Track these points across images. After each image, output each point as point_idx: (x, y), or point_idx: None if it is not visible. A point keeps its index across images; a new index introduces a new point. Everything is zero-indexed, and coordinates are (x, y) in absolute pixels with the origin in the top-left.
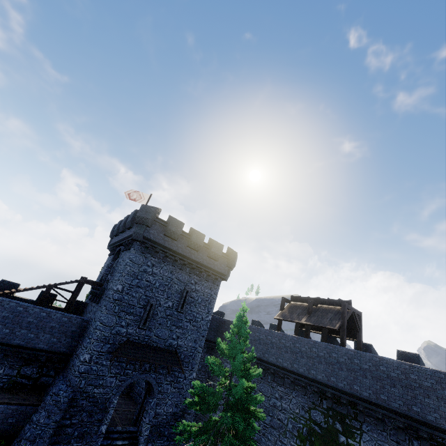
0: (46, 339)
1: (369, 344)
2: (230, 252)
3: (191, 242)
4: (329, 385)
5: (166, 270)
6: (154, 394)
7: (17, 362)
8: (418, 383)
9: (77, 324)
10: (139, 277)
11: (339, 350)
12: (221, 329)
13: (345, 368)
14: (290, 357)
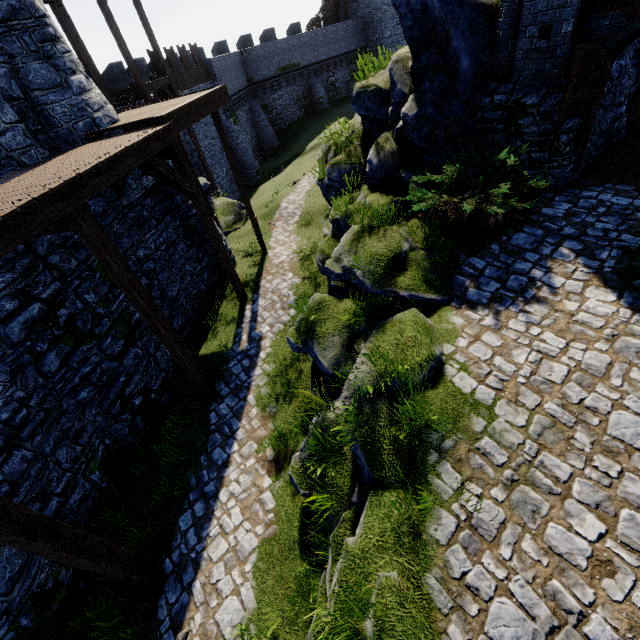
0: (353, 43)
1: None
2: None
3: None
4: None
5: None
6: None
7: (346, 65)
8: None
9: (361, 23)
10: None
11: None
12: None
13: None
14: None
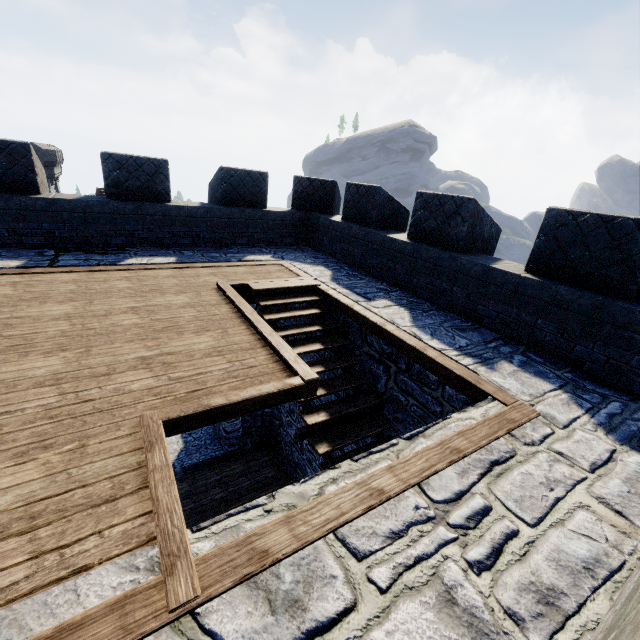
0: None
1: None
2: (37, 150)
3: None
4: None
5: None
6: None
7: None
8: None
9: None
10: None
11: None
12: None
13: None
14: None
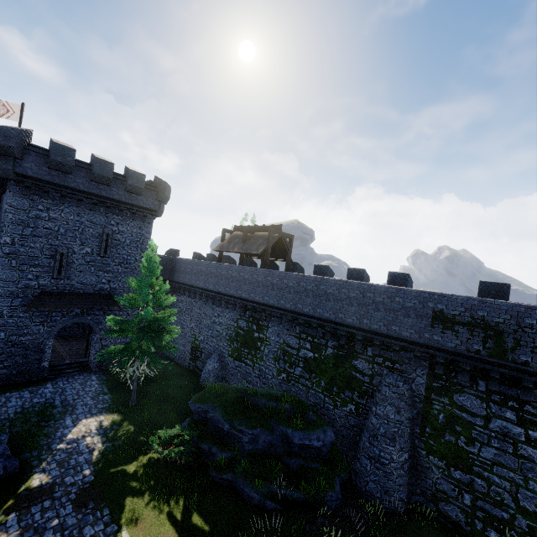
0: None
1: (296, 263)
2: (158, 183)
3: (95, 174)
4: (249, 300)
5: (70, 213)
6: (95, 332)
7: None
8: (304, 288)
9: None
10: (31, 225)
11: (259, 271)
12: (169, 267)
13: (261, 285)
14: (224, 283)
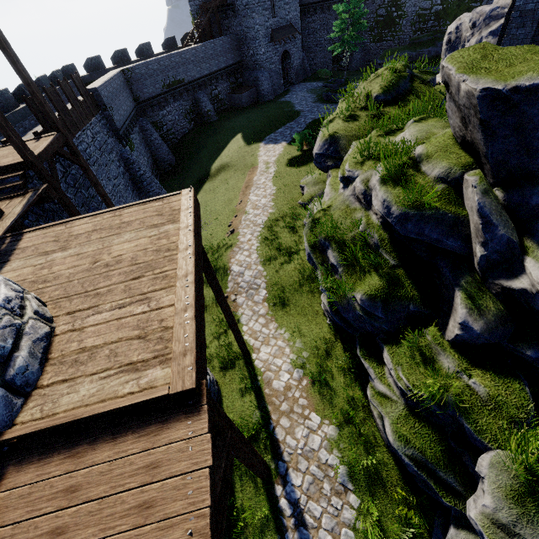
0: (230, 57)
1: None
2: None
3: None
4: None
5: None
6: (291, 57)
7: (226, 78)
8: None
9: (235, 40)
10: None
11: None
12: None
13: None
14: None
